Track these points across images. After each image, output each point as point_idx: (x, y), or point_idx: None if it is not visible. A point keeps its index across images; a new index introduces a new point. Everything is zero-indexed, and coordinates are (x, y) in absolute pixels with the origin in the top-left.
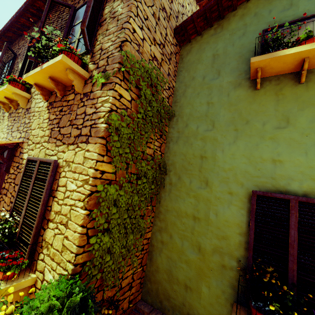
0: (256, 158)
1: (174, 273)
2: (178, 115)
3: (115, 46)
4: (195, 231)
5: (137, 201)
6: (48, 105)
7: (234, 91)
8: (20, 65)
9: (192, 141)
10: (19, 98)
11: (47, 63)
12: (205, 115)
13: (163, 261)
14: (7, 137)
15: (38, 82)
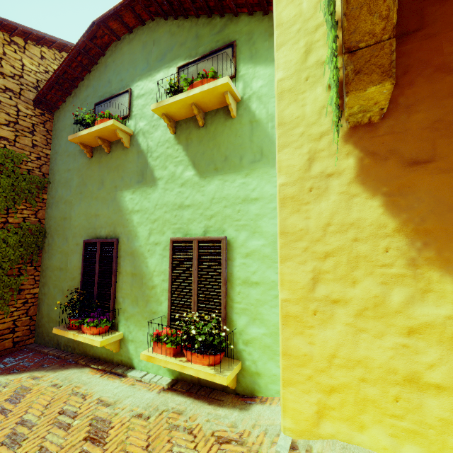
0: (89, 215)
1: (51, 315)
2: (52, 182)
3: None
4: (61, 279)
5: None
6: None
7: (81, 159)
8: None
9: (60, 205)
10: None
11: None
12: (67, 182)
13: (45, 309)
14: None
15: None
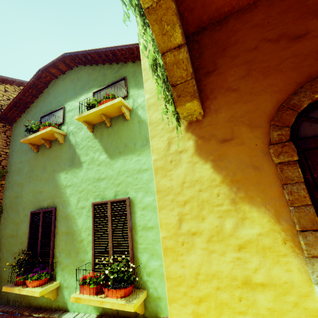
0: (35, 192)
1: (3, 275)
2: (9, 171)
3: None
4: (12, 244)
5: None
6: None
7: (31, 153)
8: None
9: (14, 188)
10: None
11: None
12: (20, 170)
13: None
14: None
15: None
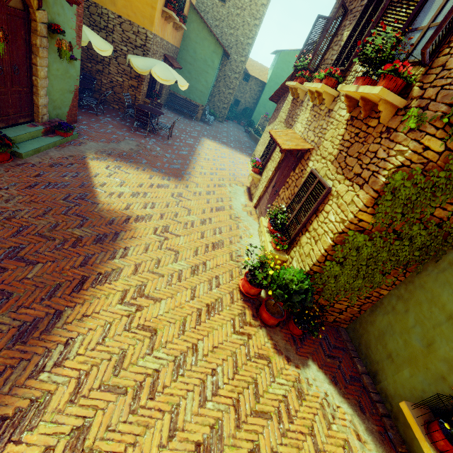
0: None
1: (386, 338)
2: None
3: None
4: (439, 328)
5: (384, 257)
6: (348, 119)
7: None
8: (345, 34)
9: None
10: (327, 97)
11: (363, 88)
12: None
13: (382, 321)
14: (303, 132)
15: (349, 94)
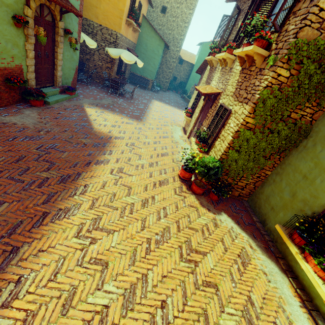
0: None
1: (270, 199)
2: None
3: (294, 31)
4: (298, 184)
5: (264, 146)
6: (241, 70)
7: None
8: (239, 24)
9: None
10: (228, 60)
11: (245, 48)
12: None
13: (268, 190)
14: (216, 85)
15: (239, 55)
